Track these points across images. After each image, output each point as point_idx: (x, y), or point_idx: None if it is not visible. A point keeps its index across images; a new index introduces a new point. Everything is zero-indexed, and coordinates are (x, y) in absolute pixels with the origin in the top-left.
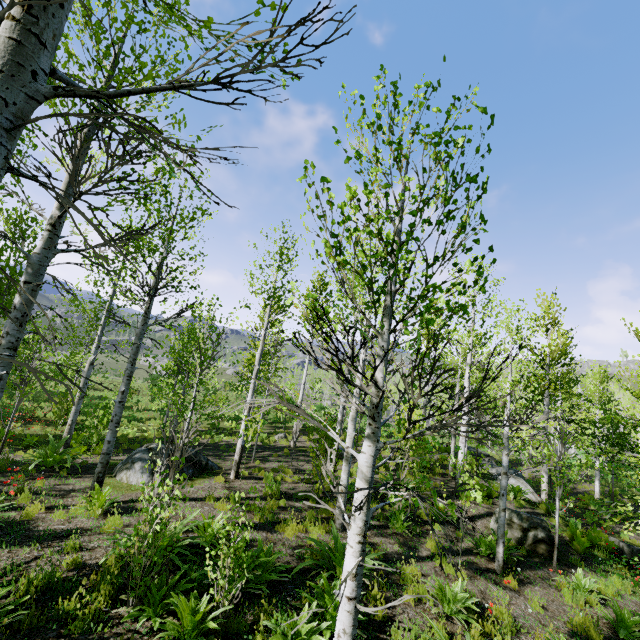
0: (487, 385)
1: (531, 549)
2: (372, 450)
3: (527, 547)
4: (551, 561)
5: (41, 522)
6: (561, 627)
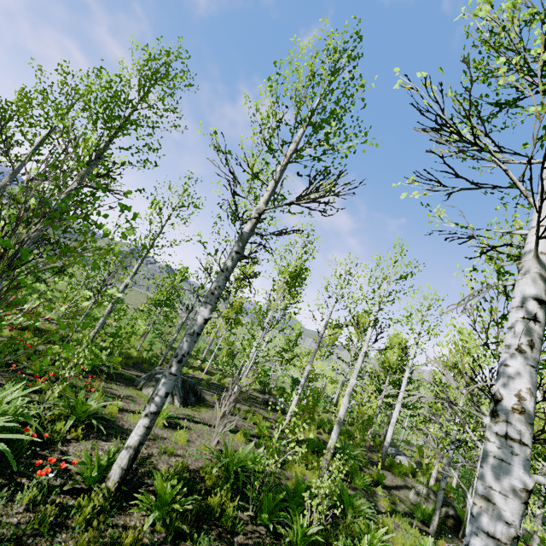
0: None
1: (442, 521)
2: None
3: (440, 519)
4: (457, 533)
5: (123, 421)
6: None
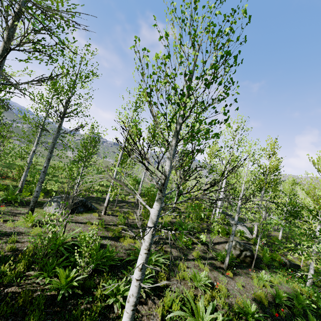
0: (223, 179)
1: (243, 259)
2: (158, 207)
3: (241, 258)
4: (251, 266)
5: None
6: (249, 296)
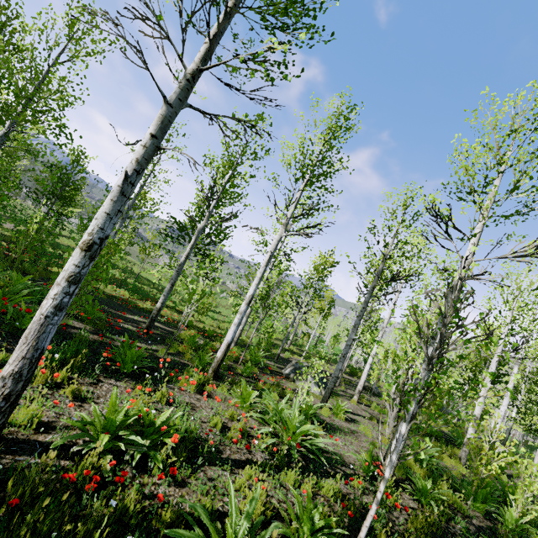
0: None
1: None
2: None
3: None
4: None
5: (321, 416)
6: None
